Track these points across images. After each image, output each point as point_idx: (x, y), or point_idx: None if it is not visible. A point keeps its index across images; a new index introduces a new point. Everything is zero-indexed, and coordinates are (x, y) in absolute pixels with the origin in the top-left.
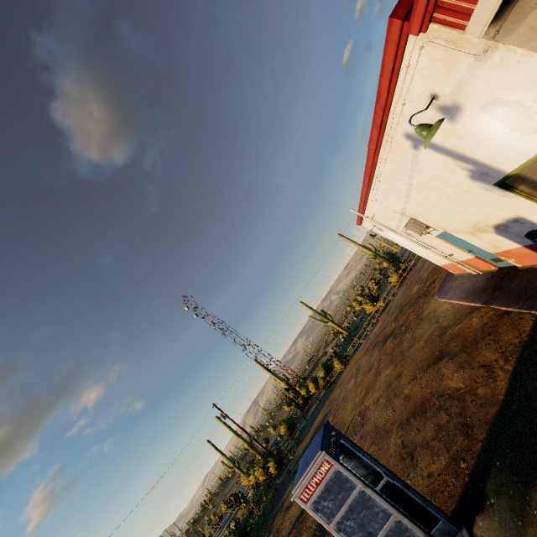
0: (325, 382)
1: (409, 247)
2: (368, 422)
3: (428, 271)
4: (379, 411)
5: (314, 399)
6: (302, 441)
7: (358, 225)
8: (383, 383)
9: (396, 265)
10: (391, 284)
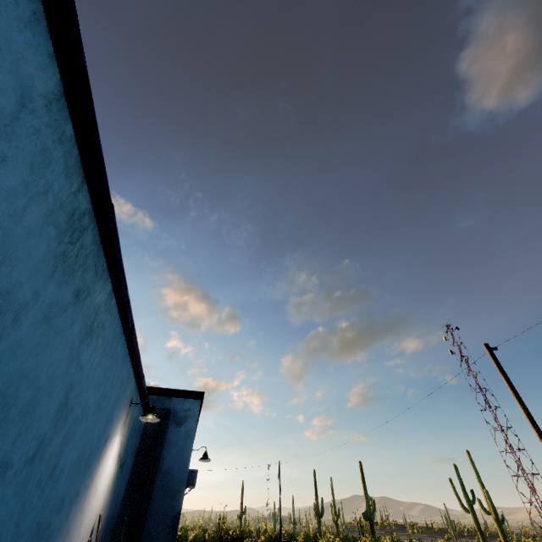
0: None
1: None
2: None
3: None
4: None
5: None
6: None
7: None
8: None
9: None
10: None
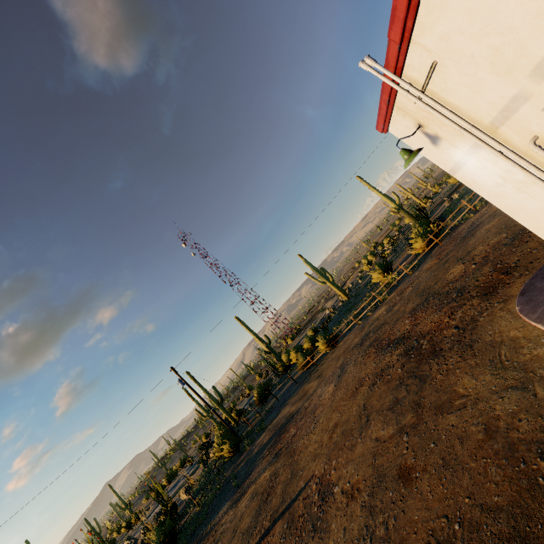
0: (306, 361)
1: (495, 191)
2: (324, 540)
3: (488, 244)
4: (347, 541)
5: (293, 370)
6: (263, 431)
7: (380, 130)
8: (370, 455)
9: (424, 225)
10: (414, 253)
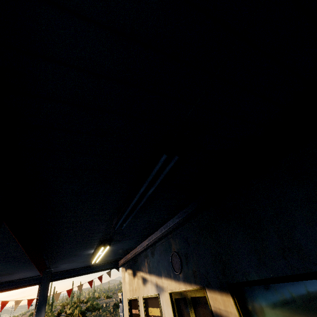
0: None
1: None
2: None
3: None
4: None
5: None
6: None
7: None
8: None
9: None
10: None
